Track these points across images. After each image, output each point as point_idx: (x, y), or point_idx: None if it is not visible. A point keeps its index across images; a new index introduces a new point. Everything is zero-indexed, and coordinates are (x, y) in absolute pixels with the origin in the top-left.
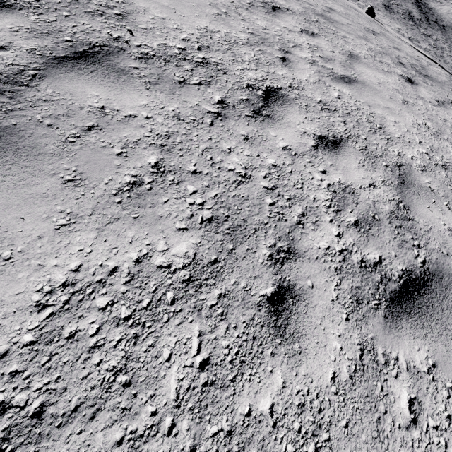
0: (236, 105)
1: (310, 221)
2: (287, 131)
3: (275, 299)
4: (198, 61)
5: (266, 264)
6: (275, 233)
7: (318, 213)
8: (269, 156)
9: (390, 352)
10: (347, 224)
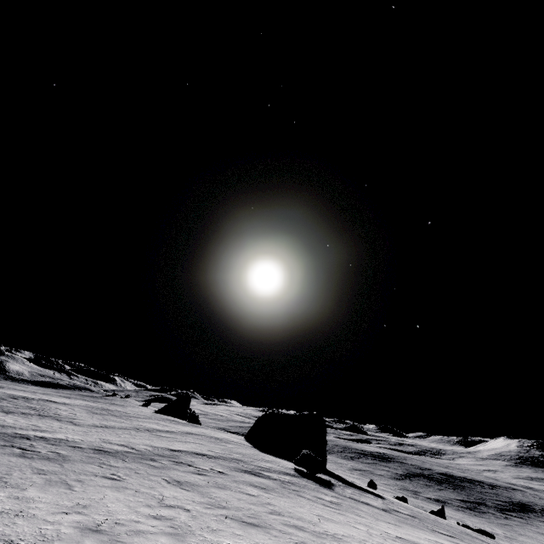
0: None
1: None
2: None
3: None
4: (337, 537)
5: None
6: None
7: None
8: None
9: None
10: None
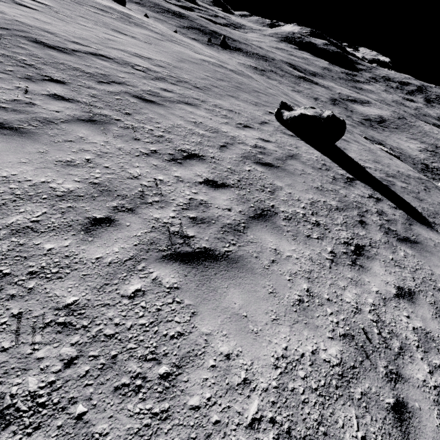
0: None
1: None
2: None
3: None
4: None
5: None
6: None
7: None
8: None
9: None
10: None
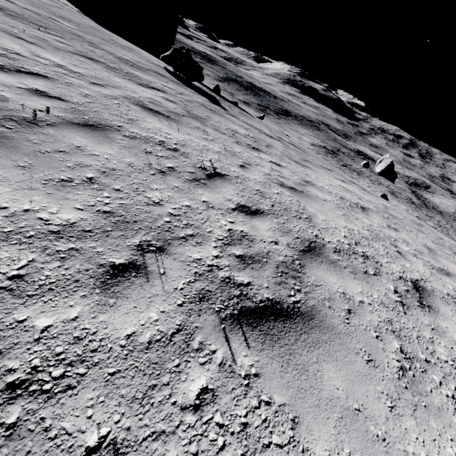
0: (405, 295)
1: None
2: (450, 323)
3: None
4: (362, 255)
5: None
6: None
7: None
8: None
9: None
10: None
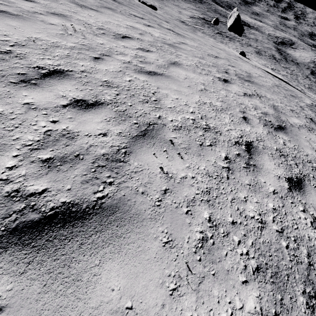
0: (6, 75)
1: None
2: (44, 94)
3: None
4: (1, 51)
5: None
6: None
7: (7, 149)
8: (0, 107)
9: None
10: (34, 159)
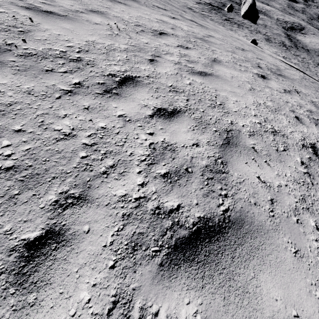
0: (90, 86)
1: (117, 172)
2: (129, 104)
3: (36, 243)
4: (73, 59)
5: (46, 209)
6: (73, 181)
7: (129, 165)
8: (102, 121)
9: (150, 305)
10: (155, 175)
